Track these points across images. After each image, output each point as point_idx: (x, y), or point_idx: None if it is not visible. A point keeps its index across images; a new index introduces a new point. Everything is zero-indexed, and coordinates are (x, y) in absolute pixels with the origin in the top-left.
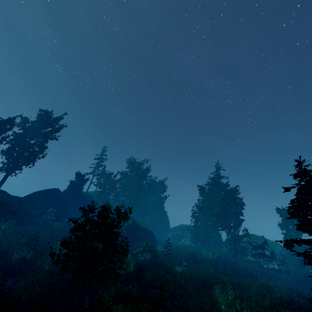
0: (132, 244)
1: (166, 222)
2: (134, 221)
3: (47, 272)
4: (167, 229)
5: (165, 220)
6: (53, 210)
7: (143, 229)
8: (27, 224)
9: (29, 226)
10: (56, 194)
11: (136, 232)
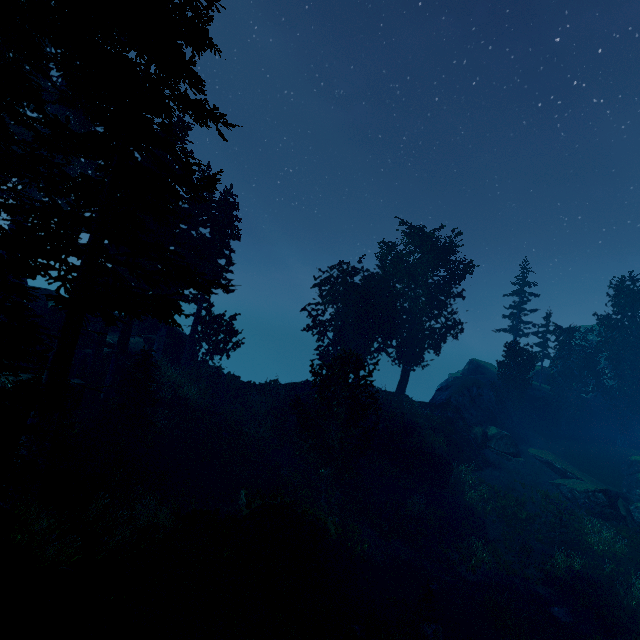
0: None
1: None
2: None
3: None
4: None
5: None
6: (501, 432)
7: None
8: (482, 465)
9: (488, 470)
10: (483, 394)
11: None
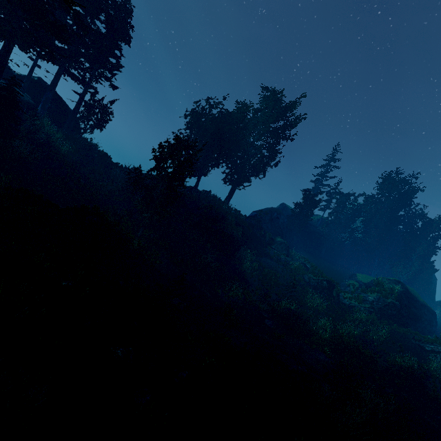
0: (405, 325)
1: (433, 289)
2: (407, 288)
3: (326, 341)
4: (433, 300)
5: (431, 285)
6: (282, 241)
7: (421, 305)
8: (262, 255)
9: (265, 258)
10: (280, 218)
11: (412, 308)
